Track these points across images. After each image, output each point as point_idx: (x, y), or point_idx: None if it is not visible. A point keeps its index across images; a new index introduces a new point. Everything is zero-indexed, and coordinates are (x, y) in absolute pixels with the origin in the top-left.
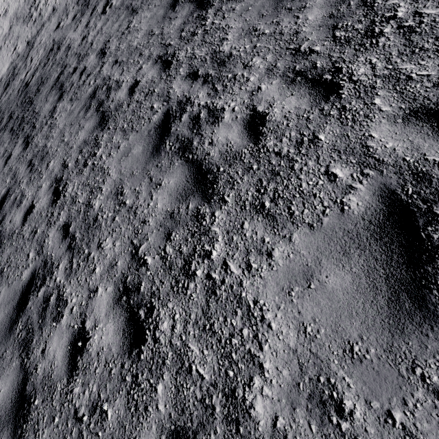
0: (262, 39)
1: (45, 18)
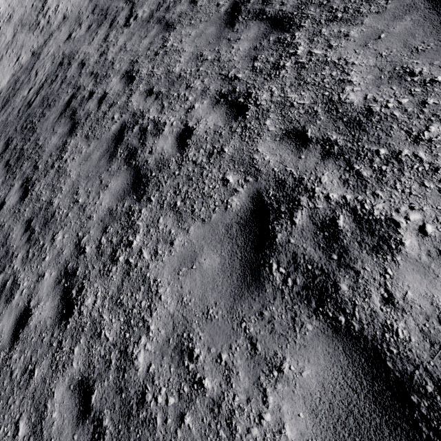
0: (436, 91)
1: (54, 27)
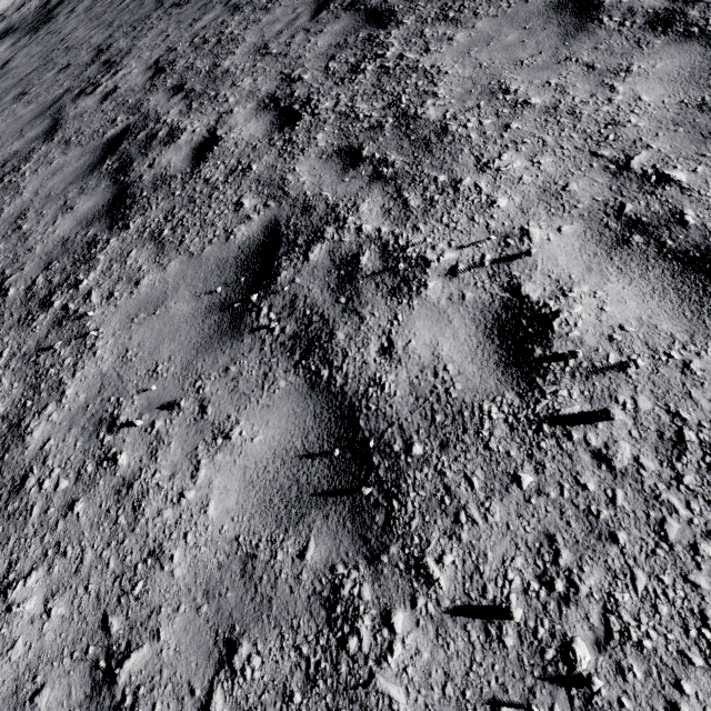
0: None
1: None
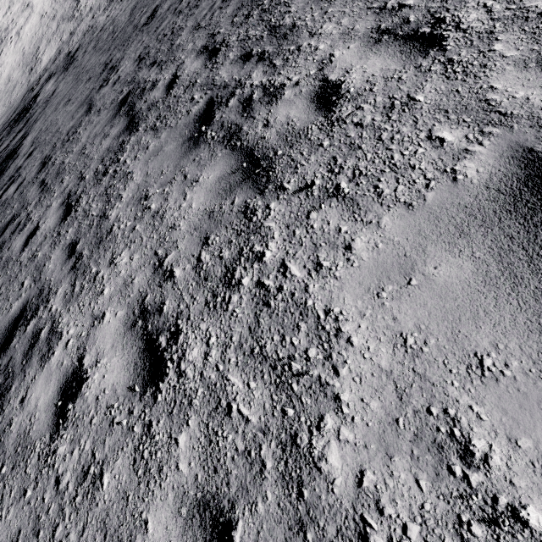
0: None
1: (84, 16)
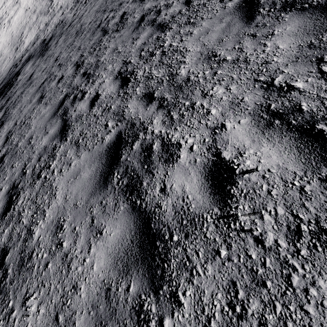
0: None
1: (56, 12)
